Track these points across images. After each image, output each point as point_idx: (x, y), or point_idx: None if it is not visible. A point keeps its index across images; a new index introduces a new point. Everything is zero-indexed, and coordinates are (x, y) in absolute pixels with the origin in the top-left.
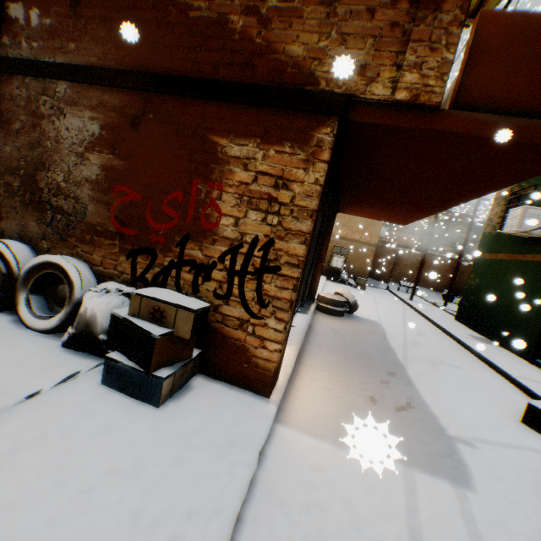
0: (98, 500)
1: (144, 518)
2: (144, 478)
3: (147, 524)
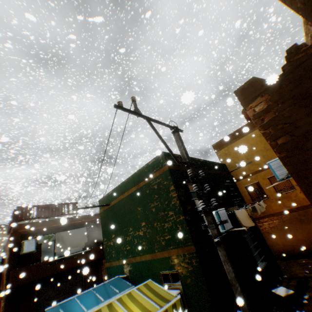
0: None
1: None
2: None
3: None
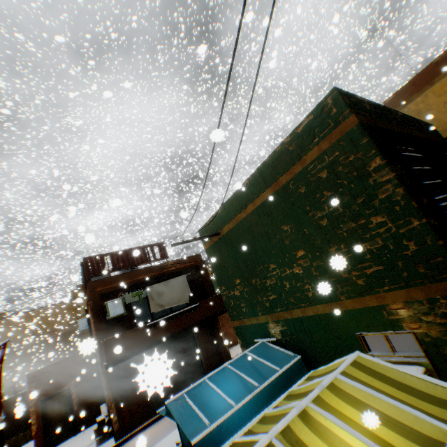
0: None
1: None
2: None
3: None
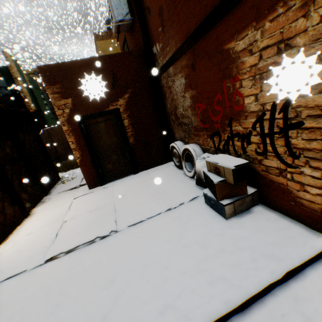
0: (188, 251)
1: (201, 267)
2: (207, 251)
3: (201, 270)
